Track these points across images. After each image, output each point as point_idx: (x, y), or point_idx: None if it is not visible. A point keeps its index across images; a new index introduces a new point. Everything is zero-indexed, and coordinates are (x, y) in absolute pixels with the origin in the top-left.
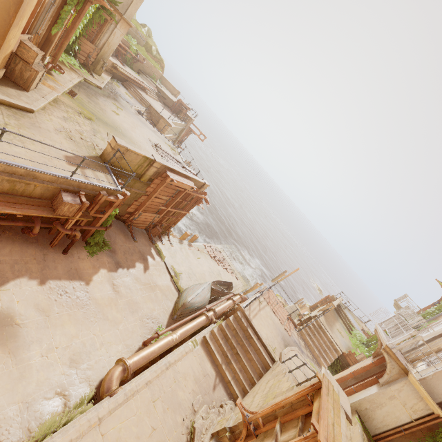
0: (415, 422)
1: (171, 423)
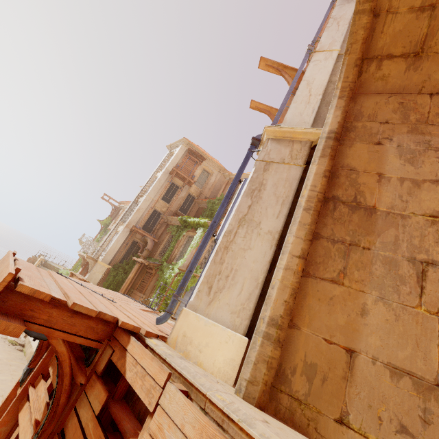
0: (104, 275)
1: (1, 345)
